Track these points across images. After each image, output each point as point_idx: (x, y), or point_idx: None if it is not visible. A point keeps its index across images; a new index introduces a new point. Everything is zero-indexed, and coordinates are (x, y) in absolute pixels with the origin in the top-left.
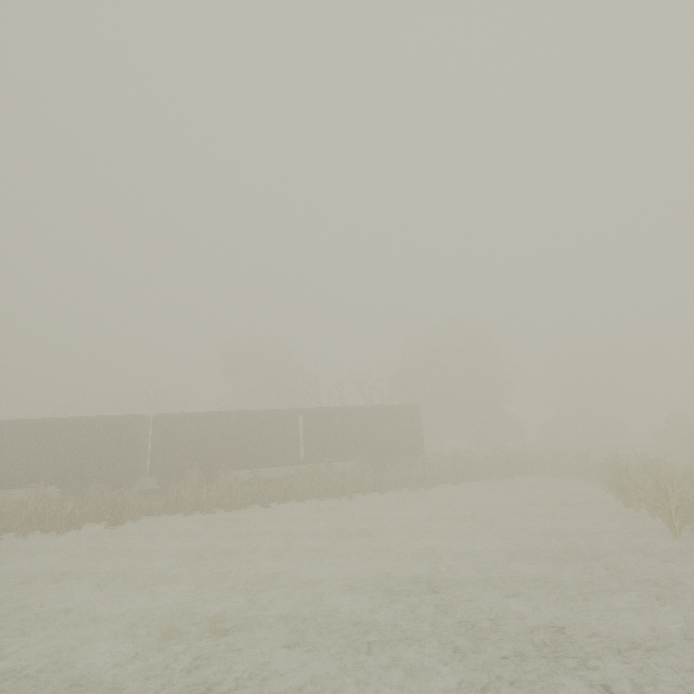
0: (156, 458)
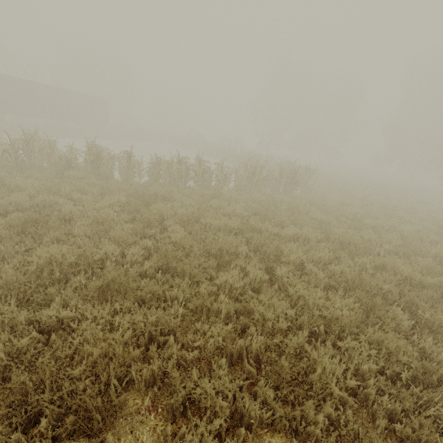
0: None
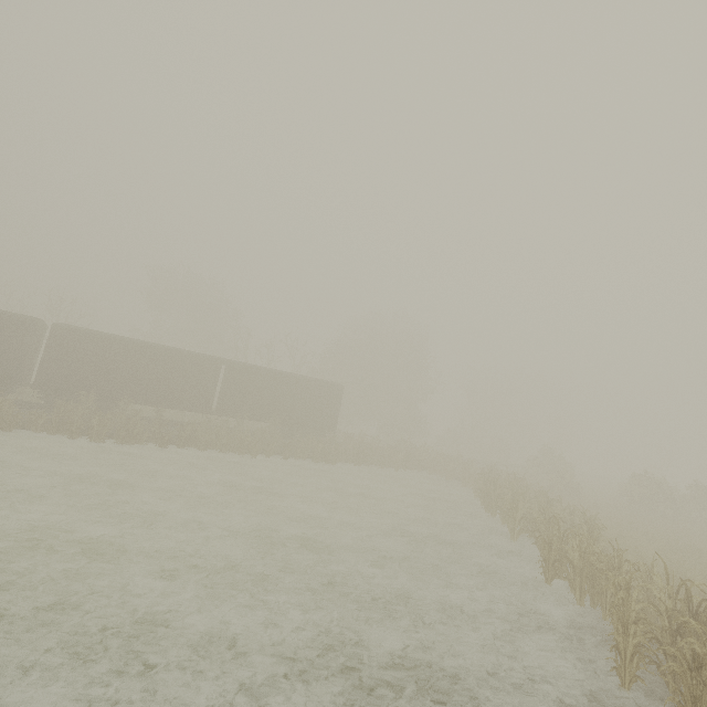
0: (46, 370)
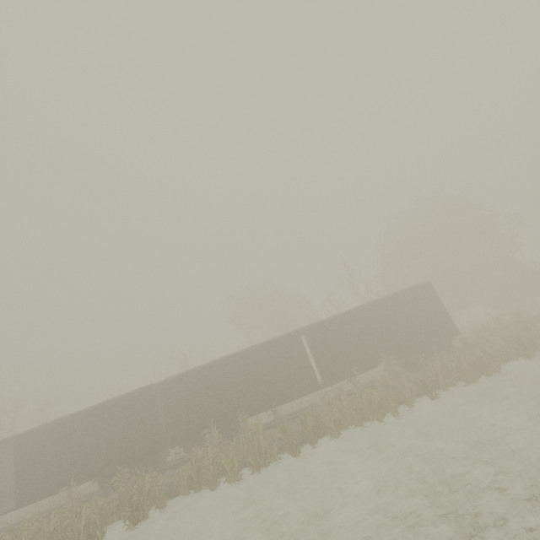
0: (173, 425)
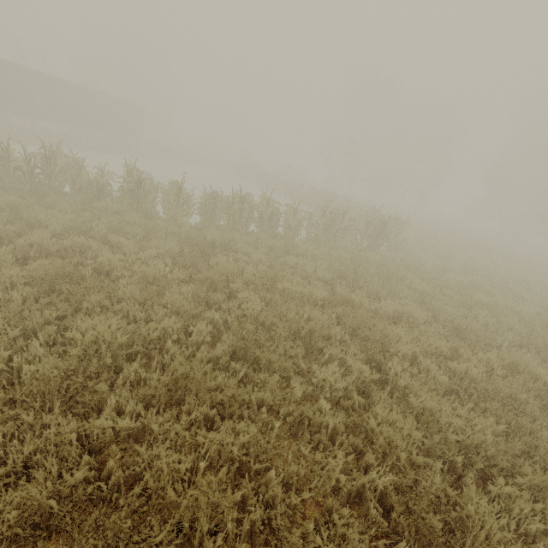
0: None
